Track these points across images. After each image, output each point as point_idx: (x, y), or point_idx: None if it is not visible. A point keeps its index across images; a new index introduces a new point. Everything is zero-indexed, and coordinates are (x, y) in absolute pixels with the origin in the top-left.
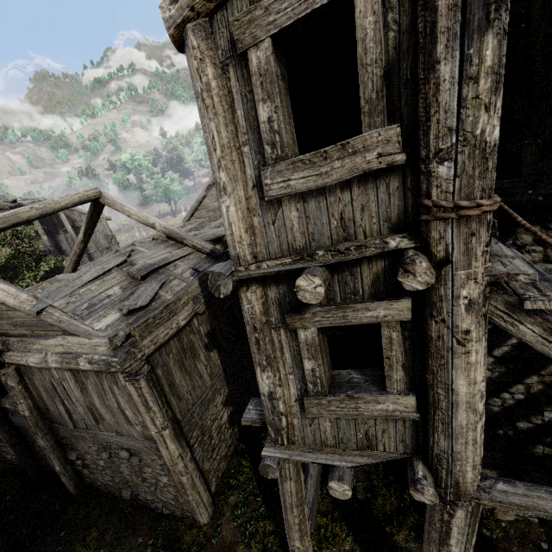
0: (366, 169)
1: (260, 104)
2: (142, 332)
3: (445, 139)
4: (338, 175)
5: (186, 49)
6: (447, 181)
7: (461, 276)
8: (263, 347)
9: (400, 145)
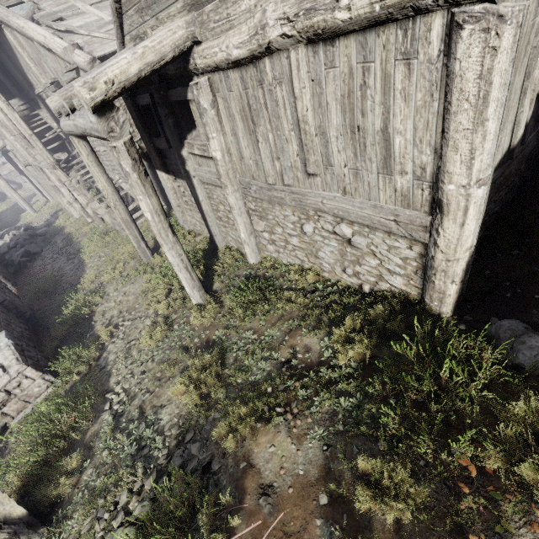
0: None
1: None
2: None
3: None
4: None
5: None
6: None
7: None
8: (1, 134)
9: None
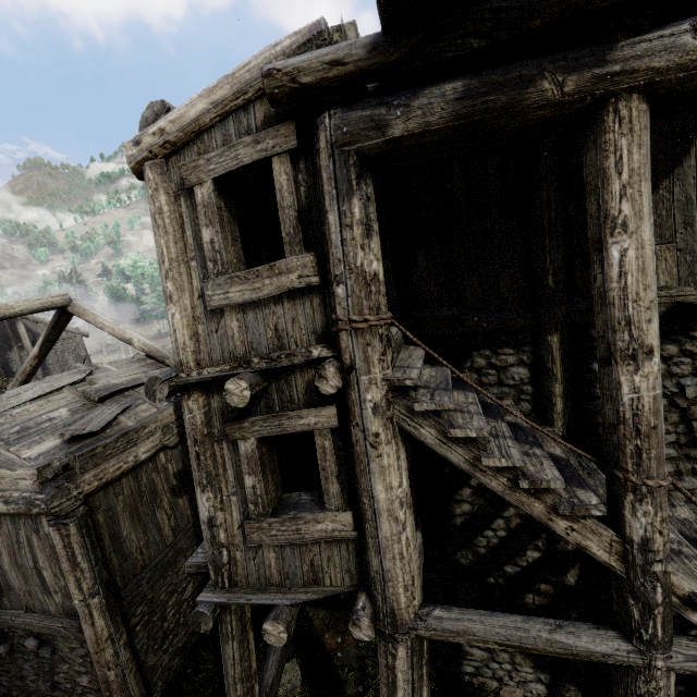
0: (290, 287)
1: (204, 228)
2: (85, 463)
3: (338, 267)
4: (268, 291)
5: (145, 180)
6: (343, 300)
7: (365, 381)
8: (203, 462)
9: (314, 269)
